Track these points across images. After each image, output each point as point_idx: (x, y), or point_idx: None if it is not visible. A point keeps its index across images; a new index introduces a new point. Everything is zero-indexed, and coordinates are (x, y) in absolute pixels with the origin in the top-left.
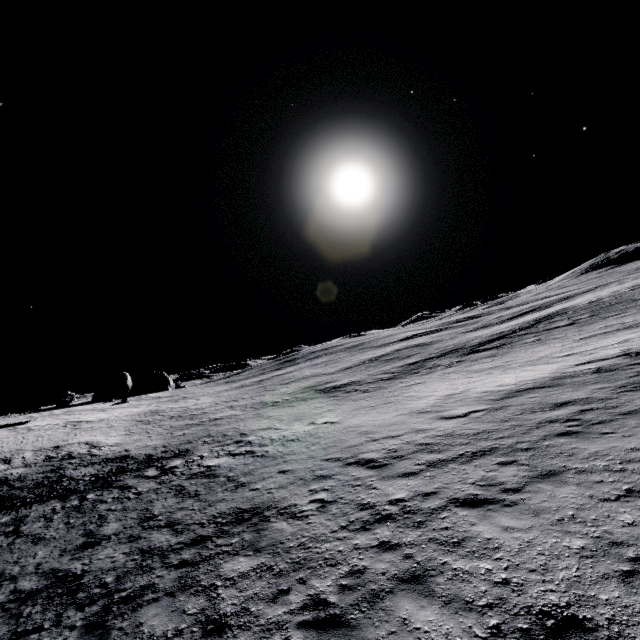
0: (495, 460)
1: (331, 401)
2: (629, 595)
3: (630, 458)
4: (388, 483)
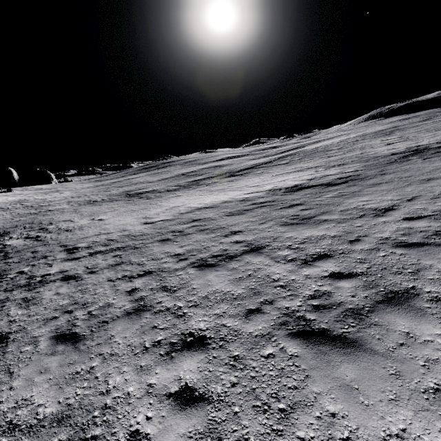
0: (116, 253)
1: (123, 204)
2: (37, 328)
3: (156, 258)
4: (60, 264)
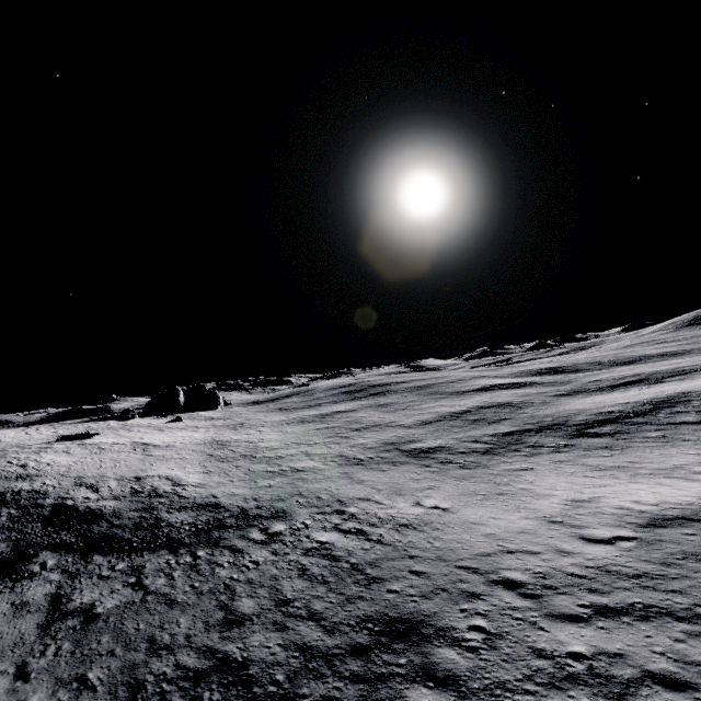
0: (677, 625)
1: (427, 473)
2: None
3: None
4: (556, 625)
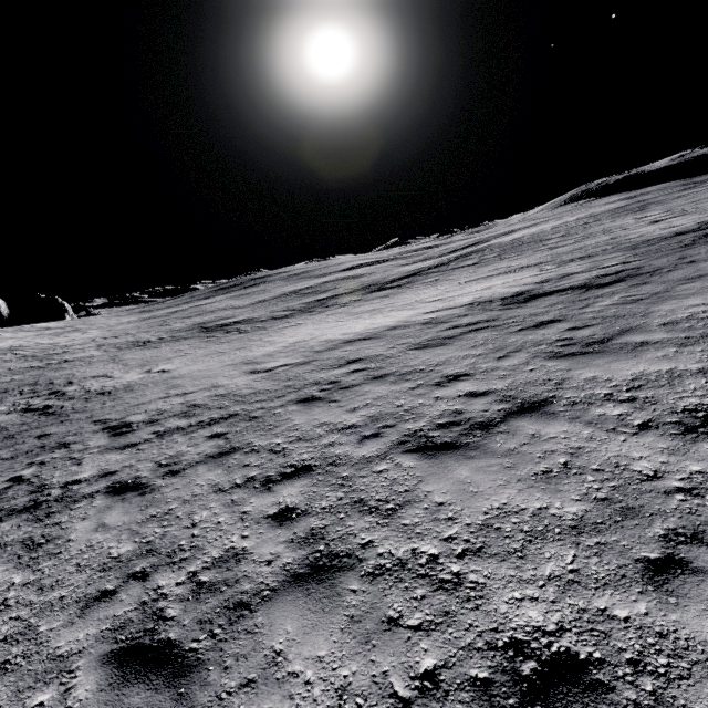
0: (214, 431)
1: (199, 343)
2: (64, 627)
3: (305, 436)
4: (98, 457)
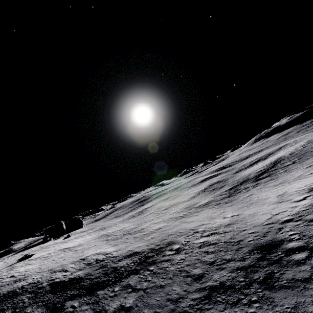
0: None
1: (215, 209)
2: None
3: None
4: None
